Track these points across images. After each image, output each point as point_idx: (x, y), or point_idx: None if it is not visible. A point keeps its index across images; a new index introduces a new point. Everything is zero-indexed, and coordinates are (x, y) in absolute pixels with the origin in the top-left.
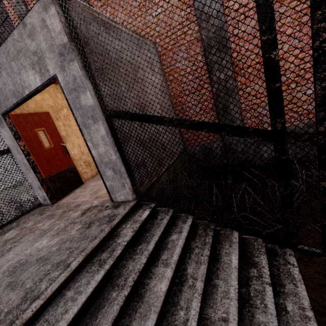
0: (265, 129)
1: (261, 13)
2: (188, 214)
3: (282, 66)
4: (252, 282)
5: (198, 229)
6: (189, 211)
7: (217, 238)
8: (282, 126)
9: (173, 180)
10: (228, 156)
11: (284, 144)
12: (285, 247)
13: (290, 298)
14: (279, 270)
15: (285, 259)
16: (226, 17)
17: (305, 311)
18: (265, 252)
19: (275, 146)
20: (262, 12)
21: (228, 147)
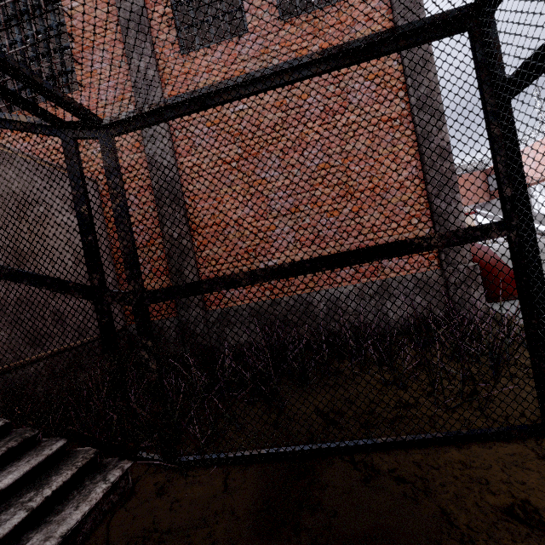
0: (85, 284)
1: (70, 171)
2: (2, 416)
3: (91, 221)
4: (8, 511)
5: (1, 441)
6: (5, 411)
7: (26, 452)
8: (99, 282)
9: (66, 373)
10: (185, 341)
11: (104, 304)
12: (124, 458)
13: (49, 528)
14: (81, 491)
15: (106, 475)
16: (181, 171)
17: (48, 540)
18: (80, 466)
19: (96, 306)
20: (71, 171)
21: (185, 327)
